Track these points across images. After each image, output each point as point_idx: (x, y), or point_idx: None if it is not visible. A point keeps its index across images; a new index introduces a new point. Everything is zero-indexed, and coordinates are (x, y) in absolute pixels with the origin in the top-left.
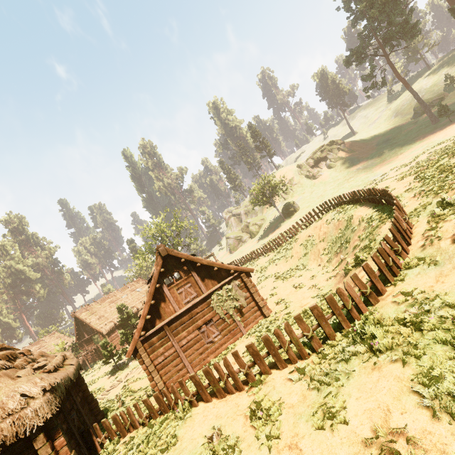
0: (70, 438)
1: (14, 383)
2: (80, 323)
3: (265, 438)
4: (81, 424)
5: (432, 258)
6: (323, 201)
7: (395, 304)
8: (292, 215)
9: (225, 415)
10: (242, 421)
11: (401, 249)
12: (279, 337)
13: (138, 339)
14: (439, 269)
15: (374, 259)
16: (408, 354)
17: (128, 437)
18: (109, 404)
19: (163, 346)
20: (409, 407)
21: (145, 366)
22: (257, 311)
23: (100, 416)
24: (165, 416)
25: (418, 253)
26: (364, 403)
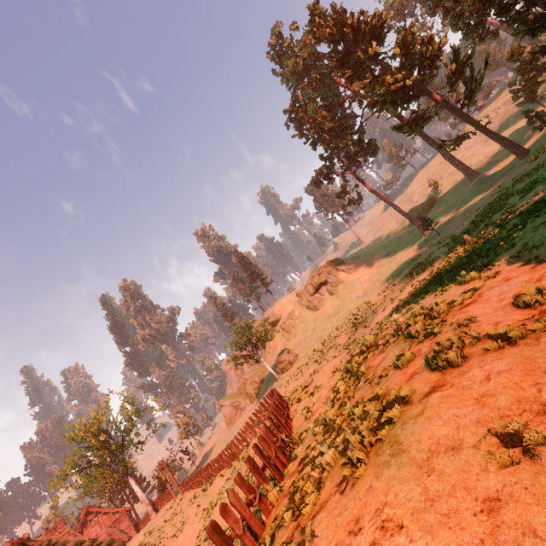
0: None
1: None
2: None
3: None
4: None
5: None
6: (319, 348)
7: None
8: (288, 370)
9: None
10: None
11: None
12: None
13: None
14: None
15: None
16: None
17: None
18: None
19: None
20: None
21: None
22: None
23: None
24: None
25: None
26: None
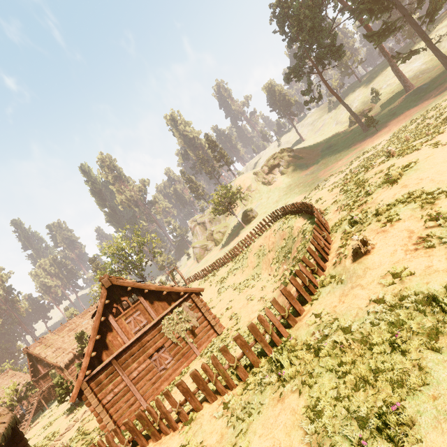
0: None
1: None
2: (35, 358)
3: None
4: None
5: (340, 276)
6: (277, 207)
7: (307, 326)
8: (251, 222)
9: None
10: None
11: (317, 268)
12: (207, 371)
13: (83, 380)
14: (343, 287)
15: (291, 282)
16: (304, 384)
17: None
18: None
19: (112, 382)
20: (295, 443)
21: (92, 407)
22: (209, 330)
23: None
24: None
25: (331, 270)
26: (264, 441)
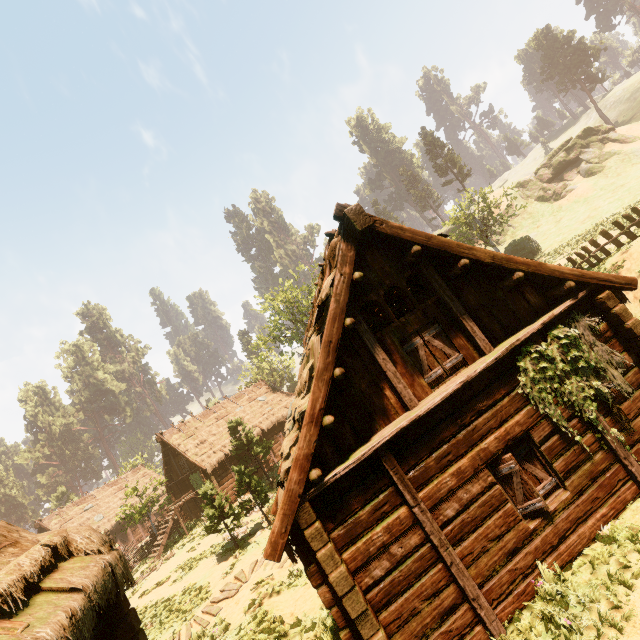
0: None
1: None
2: (171, 452)
3: None
4: None
5: None
6: (601, 222)
7: None
8: None
9: None
10: None
11: None
12: None
13: (300, 495)
14: None
15: None
16: None
17: None
18: None
19: (384, 522)
20: None
21: (329, 592)
22: None
23: None
24: None
25: None
26: None
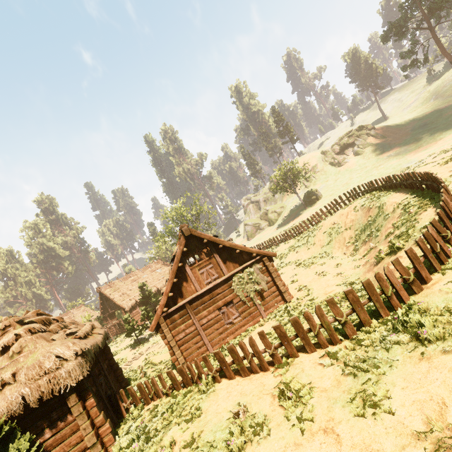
0: (99, 400)
1: (49, 345)
2: (105, 298)
3: (296, 419)
4: (108, 389)
5: None
6: (348, 189)
7: (444, 293)
8: (314, 203)
9: (250, 393)
10: (269, 400)
11: (450, 235)
12: (309, 320)
13: (160, 315)
14: None
15: (419, 244)
16: None
17: (152, 405)
18: (131, 373)
19: (184, 323)
20: None
21: (167, 341)
22: (277, 296)
23: (124, 384)
24: (188, 389)
25: None
26: (412, 394)
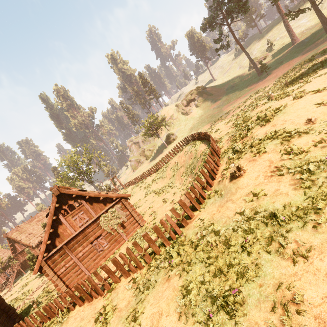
0: None
1: None
2: (13, 240)
3: None
4: None
5: (221, 191)
6: (191, 132)
7: (194, 227)
8: (172, 143)
9: (86, 317)
10: (93, 322)
11: (206, 185)
12: (123, 258)
13: (42, 259)
14: (221, 200)
15: (186, 196)
16: (183, 270)
17: None
18: (30, 305)
19: (64, 260)
20: (171, 311)
21: (50, 277)
22: (135, 223)
23: (18, 319)
24: (51, 321)
25: (216, 186)
26: (153, 308)
